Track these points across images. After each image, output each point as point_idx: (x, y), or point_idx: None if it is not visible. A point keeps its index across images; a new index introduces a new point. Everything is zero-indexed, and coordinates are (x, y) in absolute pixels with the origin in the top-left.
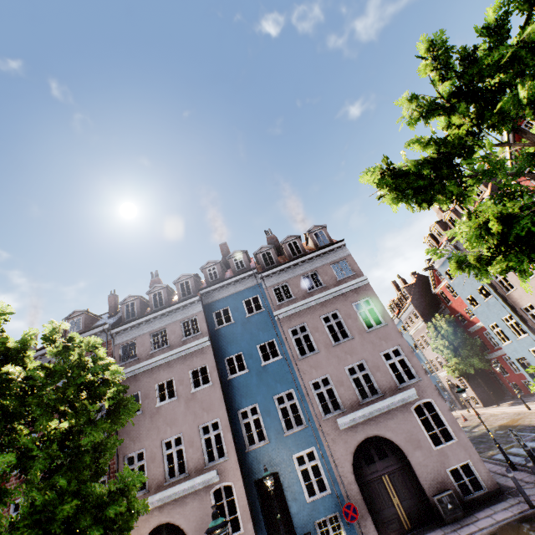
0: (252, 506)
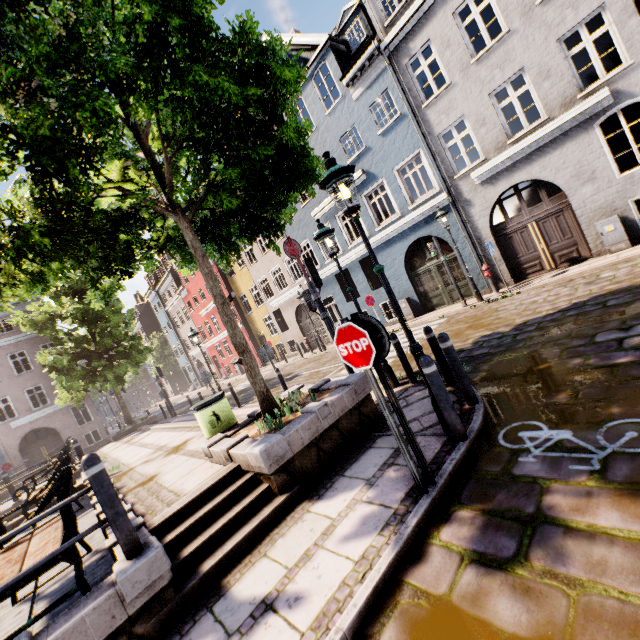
0: None
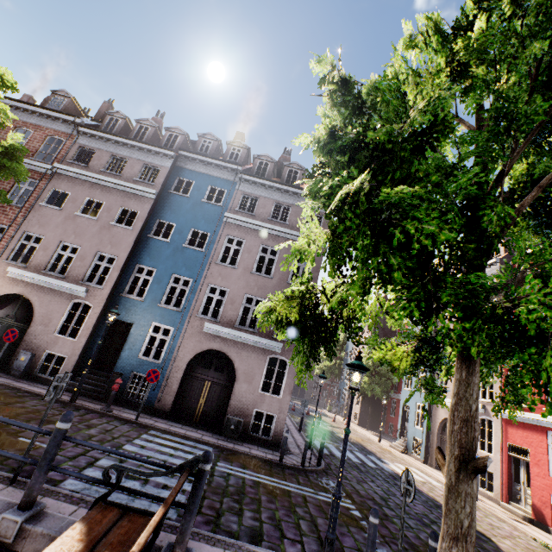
0: (96, 331)
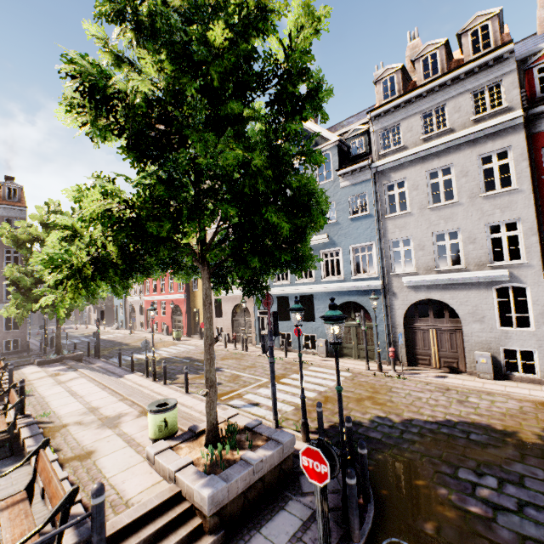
0: None
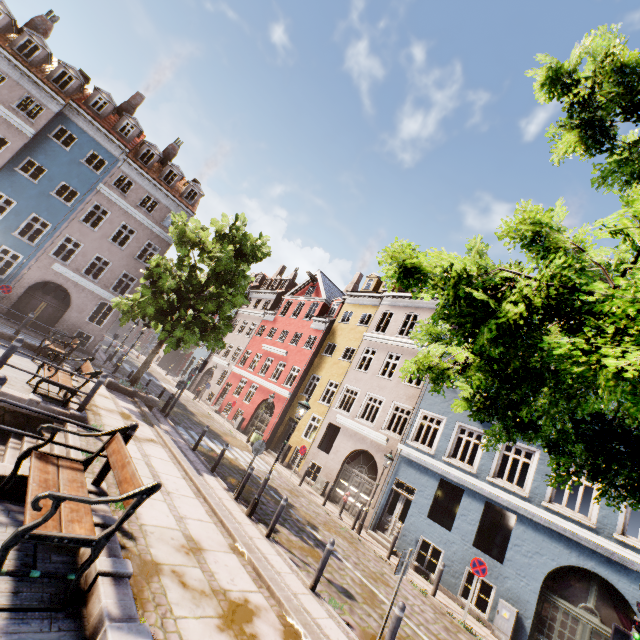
0: None
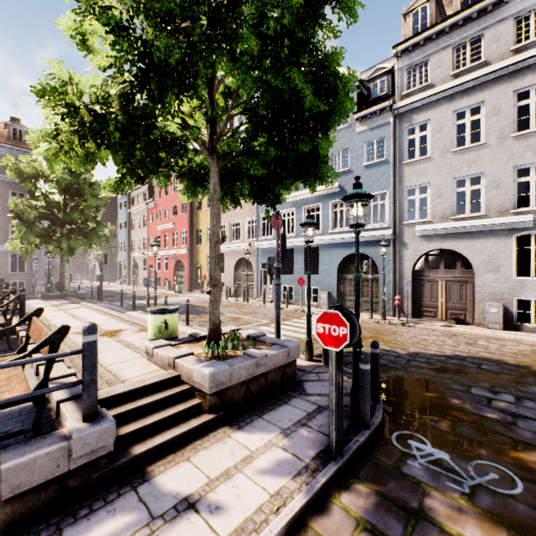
0: None
